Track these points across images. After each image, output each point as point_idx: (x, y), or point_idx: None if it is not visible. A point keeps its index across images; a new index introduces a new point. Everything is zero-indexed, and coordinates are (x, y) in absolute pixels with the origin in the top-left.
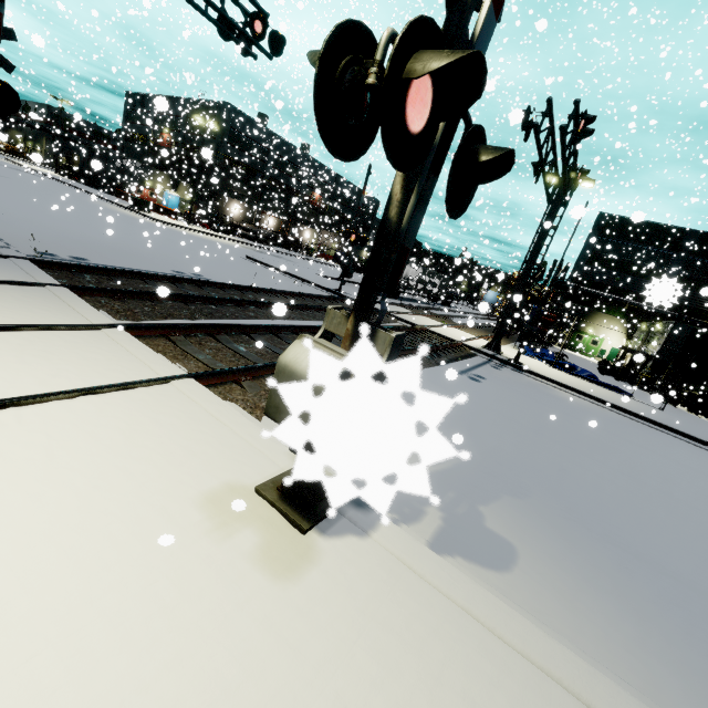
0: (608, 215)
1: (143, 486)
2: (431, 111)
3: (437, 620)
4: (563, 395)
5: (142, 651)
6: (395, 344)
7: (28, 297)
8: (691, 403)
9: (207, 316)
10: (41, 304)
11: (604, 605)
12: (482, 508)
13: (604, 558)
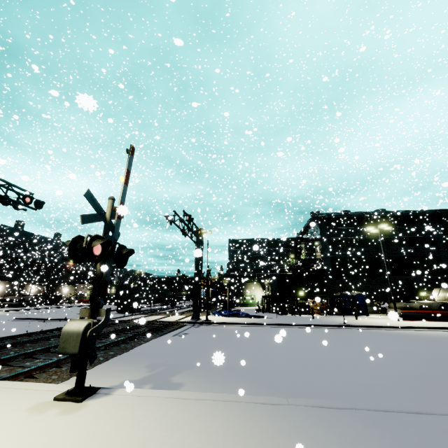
0: (232, 239)
1: None
2: (102, 249)
3: (139, 401)
4: (231, 327)
5: (17, 440)
6: (107, 312)
7: None
8: (291, 310)
9: None
10: None
11: (215, 385)
12: (172, 377)
13: (222, 373)
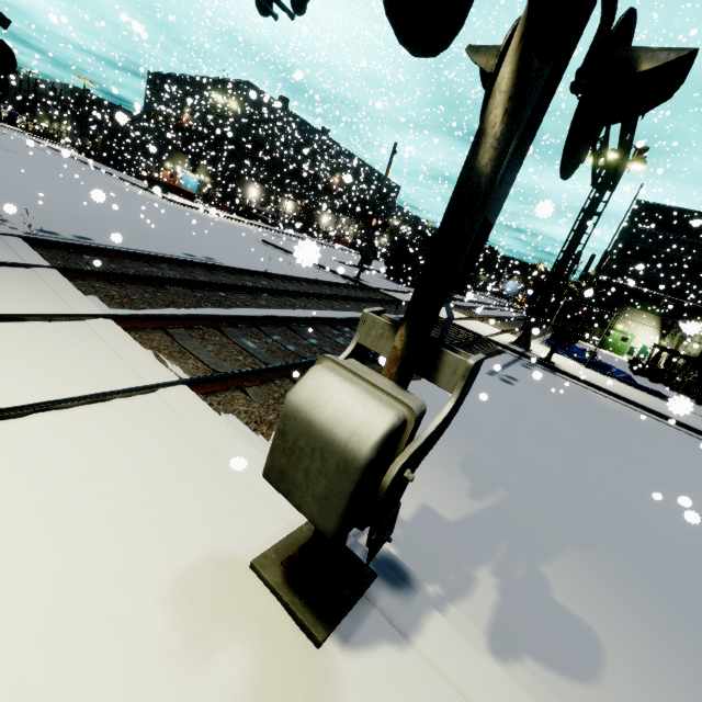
0: (648, 203)
1: (87, 565)
2: None
3: None
4: (602, 400)
5: None
6: (471, 375)
7: (6, 279)
8: None
9: (214, 305)
10: (19, 289)
11: None
12: (545, 568)
13: None
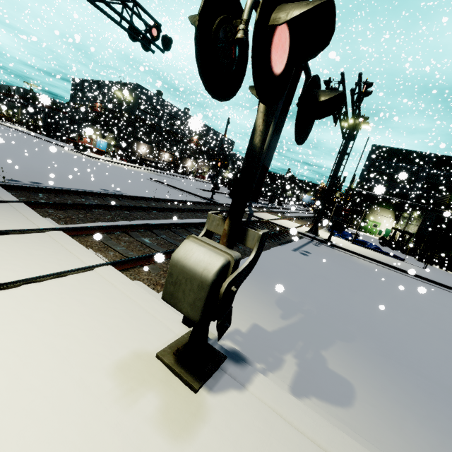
0: (378, 146)
1: (65, 360)
2: (288, 58)
3: None
4: (362, 262)
5: None
6: (262, 240)
7: None
8: (442, 263)
9: (123, 219)
10: (3, 215)
11: (424, 429)
12: (324, 352)
13: (415, 386)
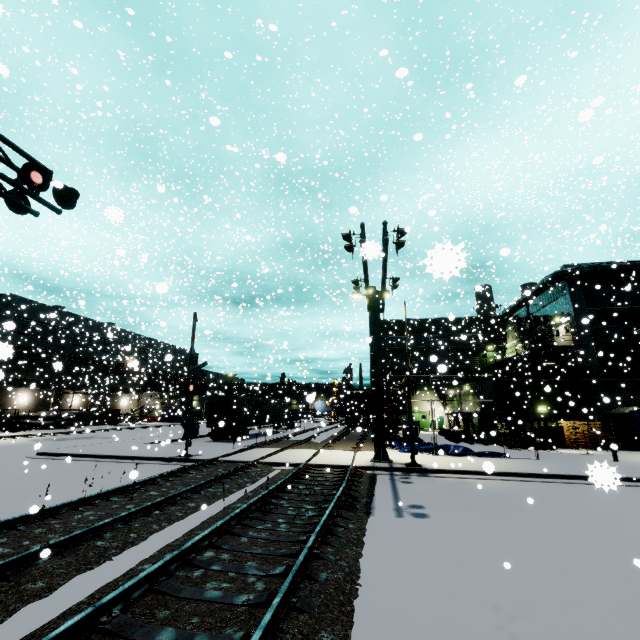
0: (385, 320)
1: None
2: None
3: None
4: (484, 484)
5: None
6: None
7: None
8: (534, 441)
9: None
10: None
11: None
12: None
13: None
